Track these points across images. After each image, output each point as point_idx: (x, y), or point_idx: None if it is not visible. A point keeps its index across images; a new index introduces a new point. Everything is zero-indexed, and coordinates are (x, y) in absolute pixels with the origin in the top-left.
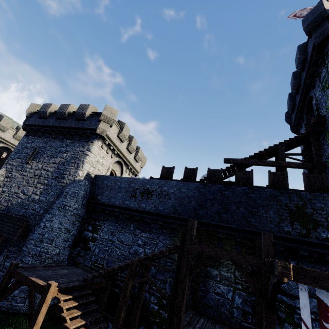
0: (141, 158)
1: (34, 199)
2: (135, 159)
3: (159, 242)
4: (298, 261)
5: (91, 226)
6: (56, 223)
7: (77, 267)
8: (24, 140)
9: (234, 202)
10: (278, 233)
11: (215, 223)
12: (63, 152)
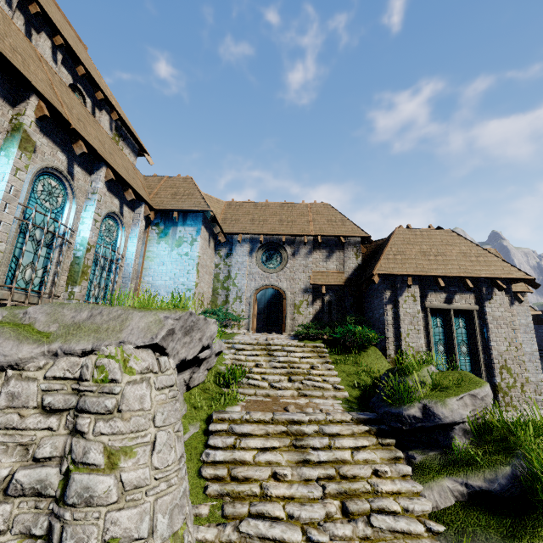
0: None
1: None
2: None
3: None
4: None
5: None
6: None
7: None
8: None
9: None
10: None
11: None
12: None
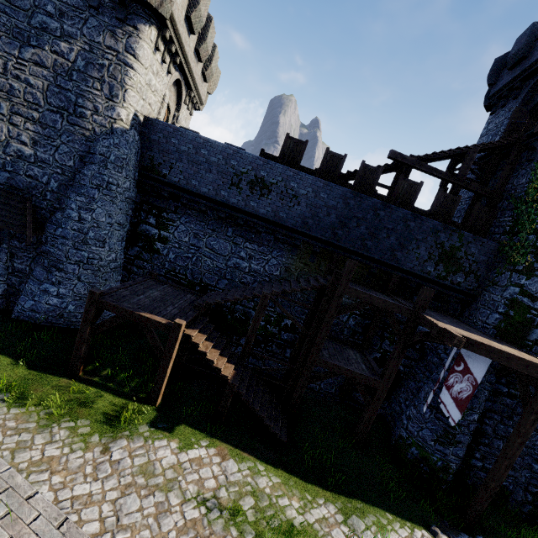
0: (213, 74)
1: (22, 153)
2: (205, 76)
3: (272, 259)
4: None
5: (154, 219)
6: (102, 215)
7: (158, 281)
8: None
9: (387, 228)
10: (419, 272)
11: (355, 250)
12: (56, 37)
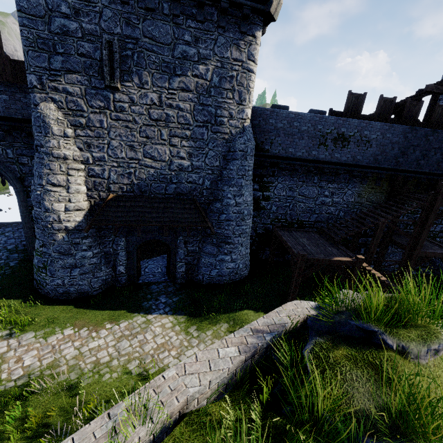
0: None
1: (182, 166)
2: None
3: (348, 191)
4: None
5: (258, 185)
6: (248, 196)
7: (284, 230)
8: (39, 1)
9: (434, 148)
10: None
11: (412, 170)
12: (195, 62)
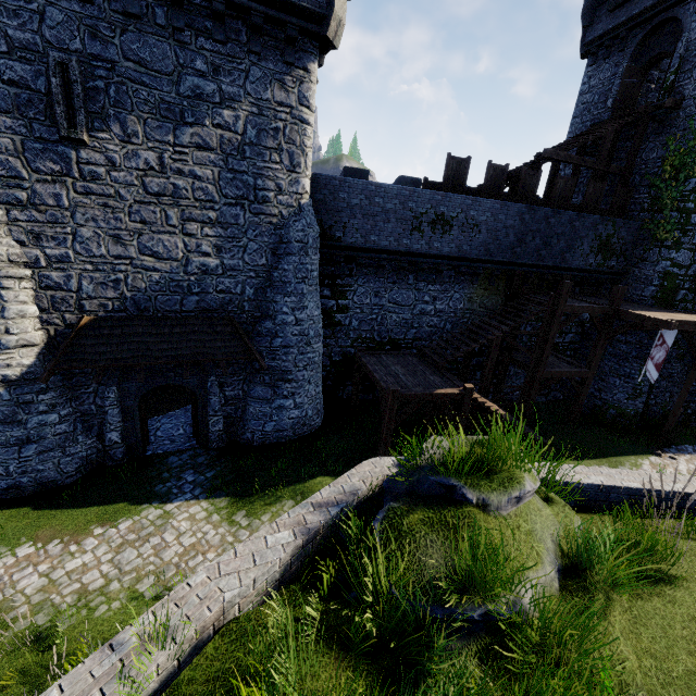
0: None
1: (207, 267)
2: None
3: (455, 294)
4: (581, 287)
5: (329, 290)
6: (314, 309)
7: (370, 355)
8: None
9: (557, 234)
10: (583, 267)
11: (532, 263)
12: (216, 104)
